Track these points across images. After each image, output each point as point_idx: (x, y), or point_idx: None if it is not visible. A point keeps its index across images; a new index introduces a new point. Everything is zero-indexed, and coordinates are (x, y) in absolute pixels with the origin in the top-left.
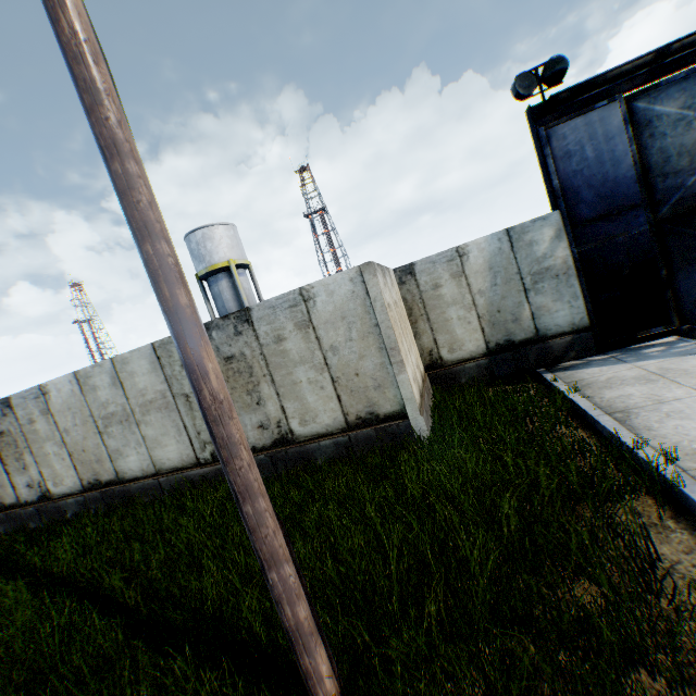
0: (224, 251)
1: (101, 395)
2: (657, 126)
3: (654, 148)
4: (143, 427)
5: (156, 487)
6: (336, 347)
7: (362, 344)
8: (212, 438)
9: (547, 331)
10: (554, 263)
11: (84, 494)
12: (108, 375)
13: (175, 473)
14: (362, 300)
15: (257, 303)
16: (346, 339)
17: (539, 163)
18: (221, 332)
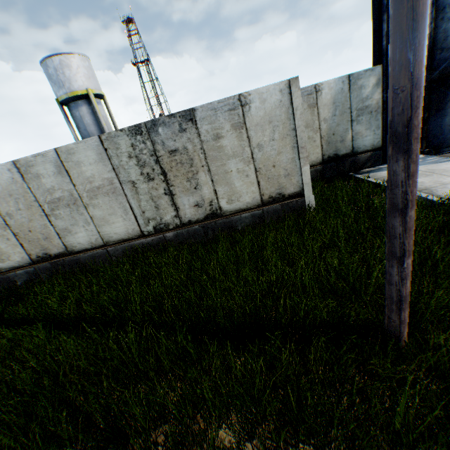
0: (82, 80)
1: (45, 182)
2: (447, 13)
3: (441, 29)
4: (90, 209)
5: (104, 255)
6: (262, 145)
7: (281, 143)
8: (406, 155)
9: (358, 149)
10: (371, 103)
11: (33, 266)
12: (52, 164)
13: (122, 243)
14: (286, 109)
15: (201, 105)
16: (270, 139)
17: (373, 28)
18: (167, 128)
